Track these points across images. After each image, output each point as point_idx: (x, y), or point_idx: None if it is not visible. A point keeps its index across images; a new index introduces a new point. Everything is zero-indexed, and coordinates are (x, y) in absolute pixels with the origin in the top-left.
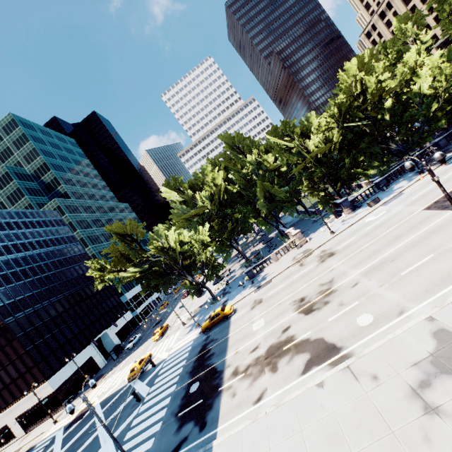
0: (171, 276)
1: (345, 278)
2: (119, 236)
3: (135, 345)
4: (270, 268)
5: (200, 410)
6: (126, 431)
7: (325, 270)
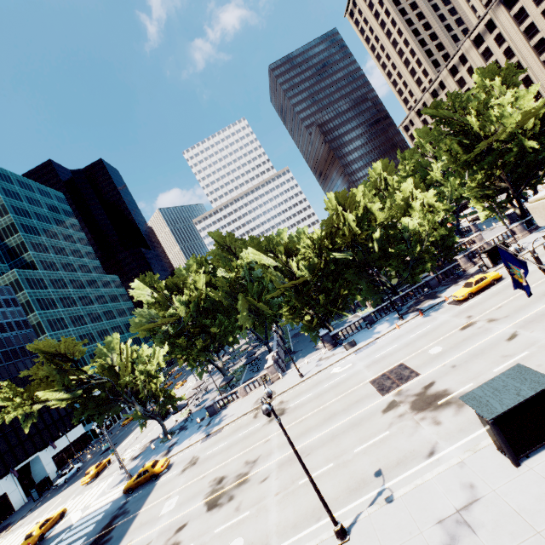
0: (114, 403)
1: (265, 463)
2: (47, 355)
3: (68, 480)
4: (234, 407)
5: None
6: None
7: (262, 438)
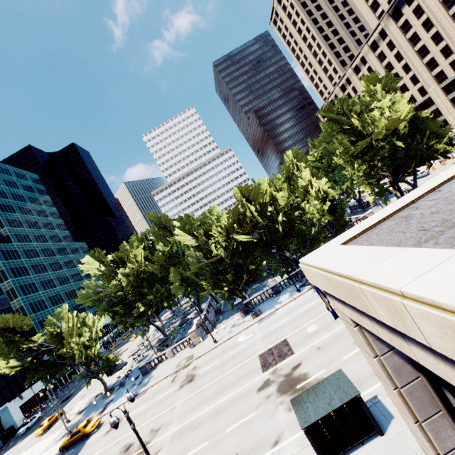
0: (61, 366)
1: (164, 433)
2: None
3: (29, 428)
4: (162, 367)
5: None
6: None
7: (170, 406)
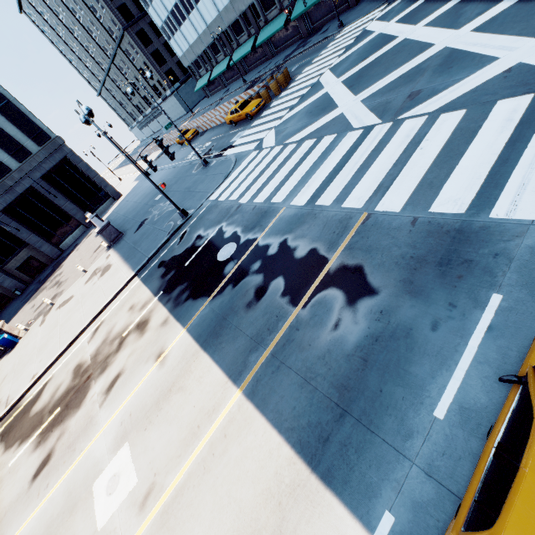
0: None
1: None
2: None
3: None
4: None
5: (177, 262)
6: (326, 132)
7: None
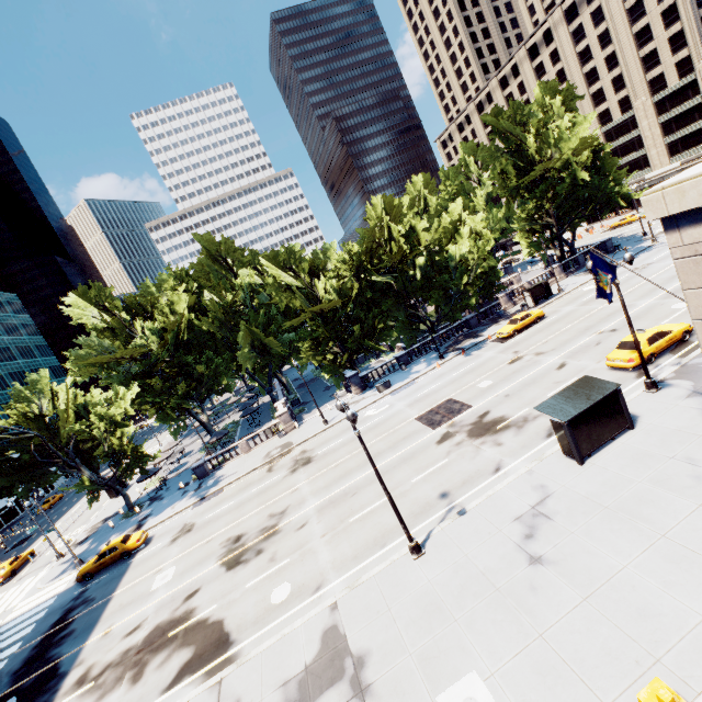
0: (46, 468)
1: (299, 511)
2: None
3: None
4: (233, 465)
5: None
6: None
7: (287, 489)
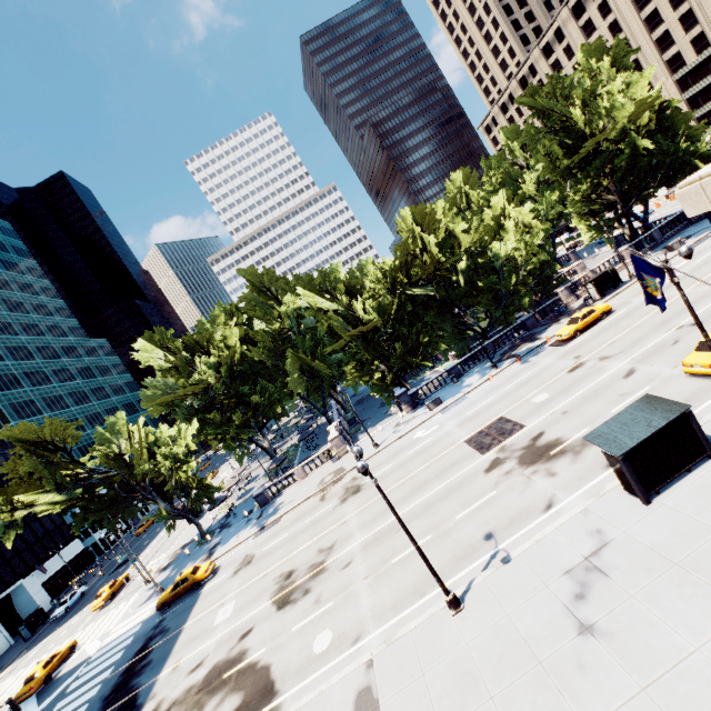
0: (128, 503)
1: (345, 547)
2: (27, 444)
3: (70, 609)
4: (291, 492)
5: None
6: None
7: (336, 522)
